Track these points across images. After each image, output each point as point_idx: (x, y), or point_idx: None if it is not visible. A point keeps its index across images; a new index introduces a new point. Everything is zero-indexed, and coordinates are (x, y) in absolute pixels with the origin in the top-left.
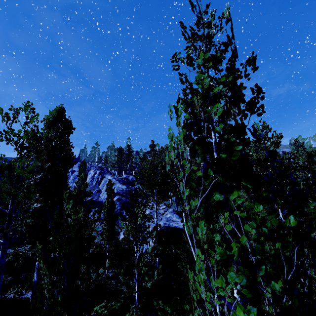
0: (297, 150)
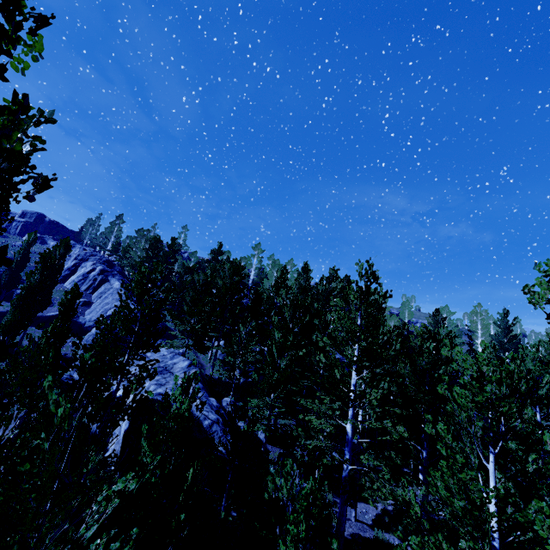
0: (434, 327)
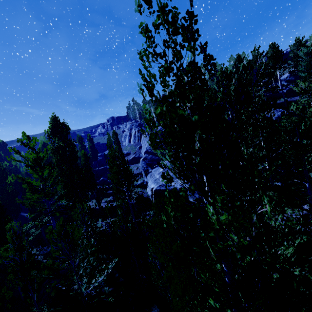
0: None
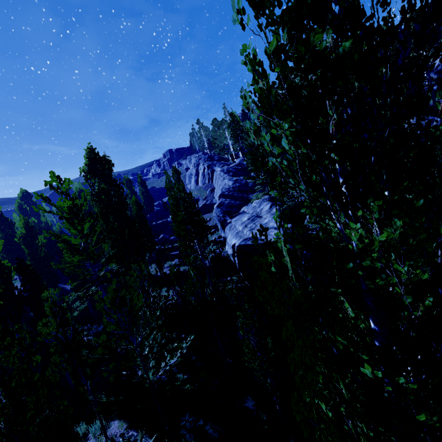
0: None
